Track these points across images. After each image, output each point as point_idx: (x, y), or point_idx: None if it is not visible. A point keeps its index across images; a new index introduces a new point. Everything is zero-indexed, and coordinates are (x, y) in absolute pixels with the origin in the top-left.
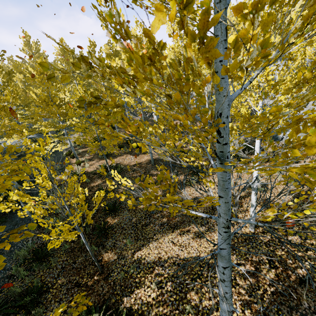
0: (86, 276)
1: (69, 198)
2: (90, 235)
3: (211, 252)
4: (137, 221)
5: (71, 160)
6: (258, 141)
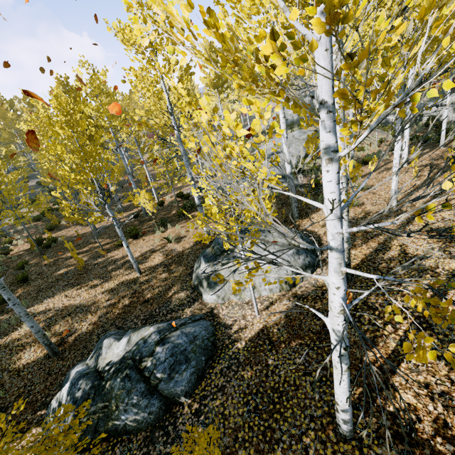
0: None
1: None
2: None
3: (93, 297)
4: (45, 286)
5: (4, 239)
6: (102, 196)
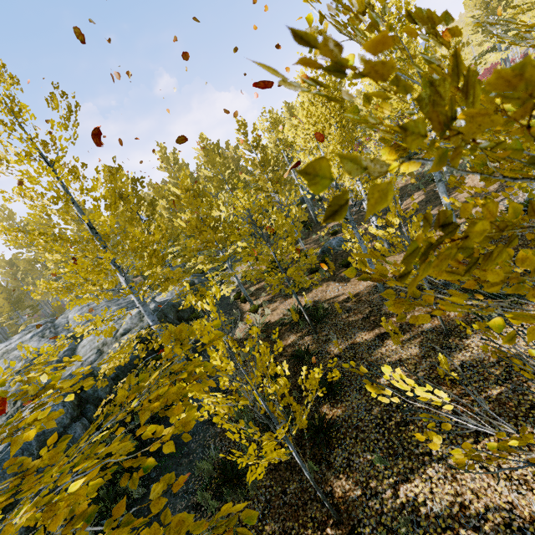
0: (310, 524)
1: (260, 381)
2: (298, 439)
3: None
4: (383, 414)
5: (243, 306)
6: None
